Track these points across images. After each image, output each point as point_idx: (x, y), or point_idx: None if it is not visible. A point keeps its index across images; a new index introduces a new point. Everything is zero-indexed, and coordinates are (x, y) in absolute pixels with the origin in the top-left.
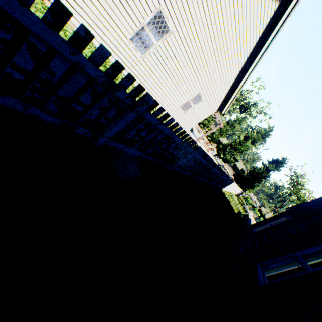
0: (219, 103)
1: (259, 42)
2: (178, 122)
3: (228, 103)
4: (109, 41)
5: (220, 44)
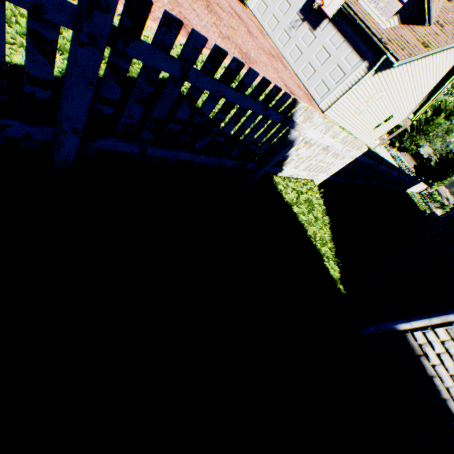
0: (409, 113)
1: None
2: (366, 139)
3: (419, 112)
4: (343, 117)
5: (417, 83)
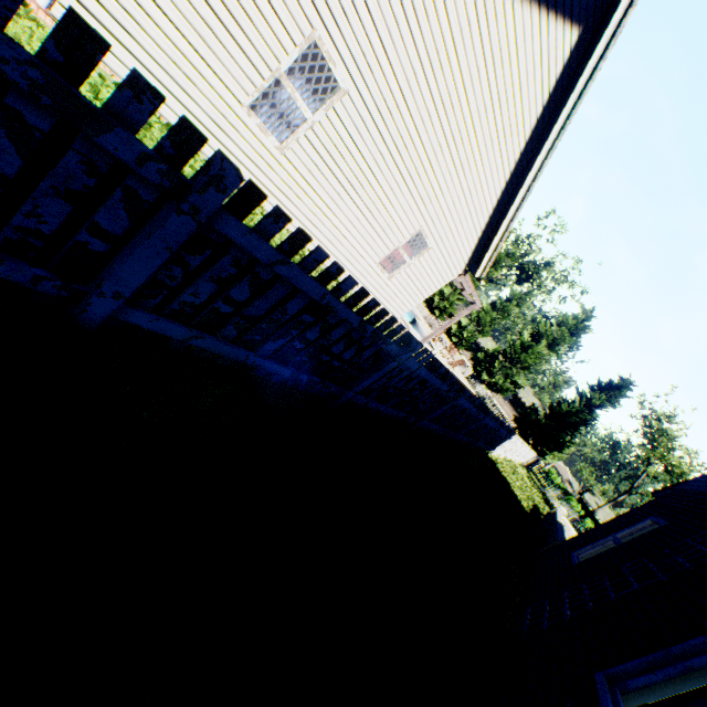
0: (468, 254)
1: (544, 117)
2: (378, 299)
3: (488, 254)
4: (200, 110)
5: (458, 119)
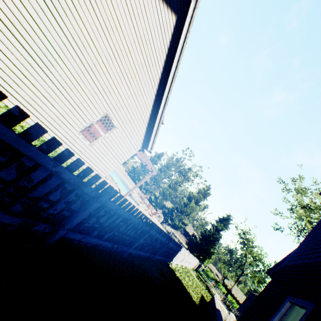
0: (142, 137)
1: (168, 61)
2: (85, 160)
3: (152, 136)
4: None
5: (118, 41)
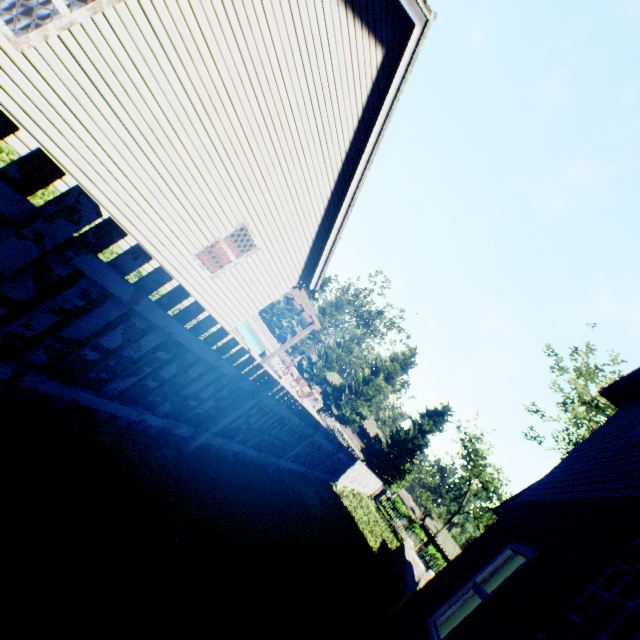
0: (301, 264)
1: (360, 132)
2: (200, 302)
3: (320, 265)
4: None
5: (276, 100)
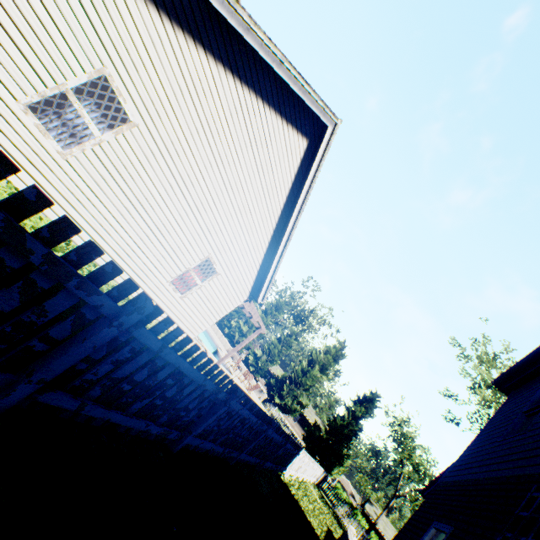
0: (251, 283)
1: (294, 190)
2: (171, 317)
3: (266, 283)
4: None
5: (234, 175)
